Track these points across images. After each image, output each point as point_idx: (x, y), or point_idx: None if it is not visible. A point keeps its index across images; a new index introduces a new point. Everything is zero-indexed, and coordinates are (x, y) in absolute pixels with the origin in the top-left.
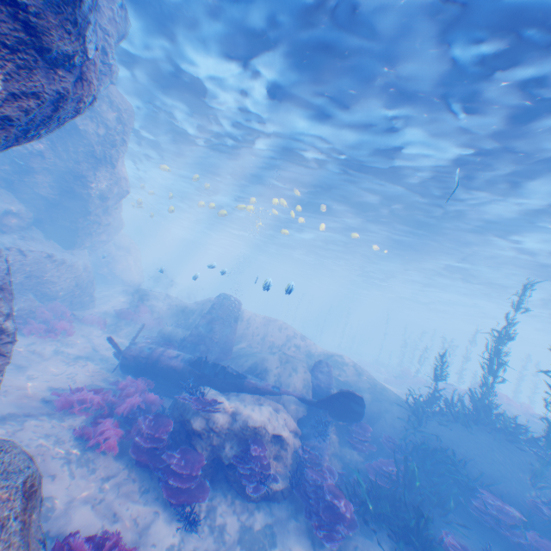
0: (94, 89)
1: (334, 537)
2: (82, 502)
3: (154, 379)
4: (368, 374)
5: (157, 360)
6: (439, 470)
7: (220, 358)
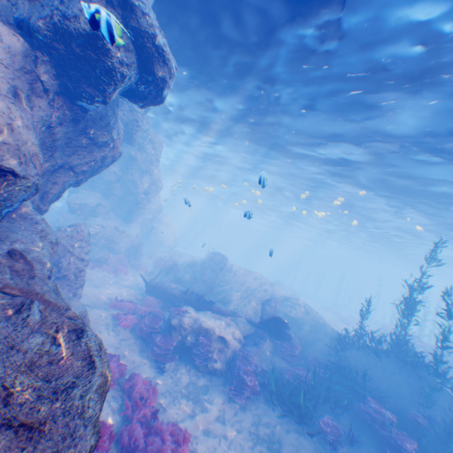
0: (120, 150)
1: (240, 395)
2: (110, 345)
3: (163, 300)
4: (315, 314)
5: (165, 289)
6: (342, 381)
7: (206, 293)
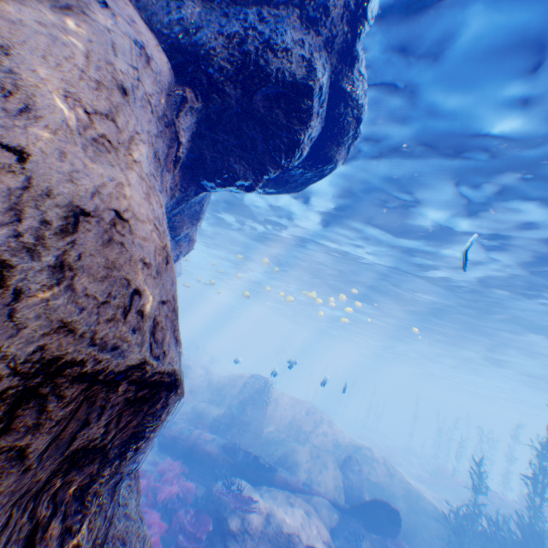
0: (195, 243)
1: None
2: None
3: (189, 463)
4: (400, 475)
5: (195, 443)
6: None
7: (251, 444)
